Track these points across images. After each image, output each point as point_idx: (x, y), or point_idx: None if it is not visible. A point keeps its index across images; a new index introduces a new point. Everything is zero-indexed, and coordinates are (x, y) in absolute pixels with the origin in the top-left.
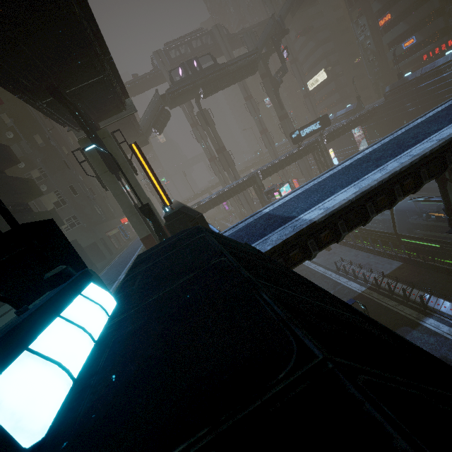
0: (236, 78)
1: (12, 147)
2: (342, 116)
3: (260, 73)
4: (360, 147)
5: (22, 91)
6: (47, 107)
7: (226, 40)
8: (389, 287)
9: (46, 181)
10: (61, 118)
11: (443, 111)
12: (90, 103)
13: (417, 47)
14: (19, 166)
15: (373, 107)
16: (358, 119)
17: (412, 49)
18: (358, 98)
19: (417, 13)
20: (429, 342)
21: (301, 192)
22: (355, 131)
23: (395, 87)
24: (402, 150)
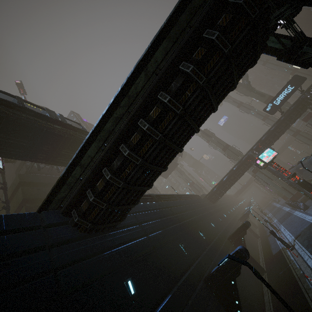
0: None
1: None
2: None
3: None
4: None
5: None
6: None
7: None
8: None
9: None
10: None
11: None
12: None
13: None
14: None
15: None
16: None
17: None
18: None
19: None
20: None
21: None
22: None
23: None
24: None
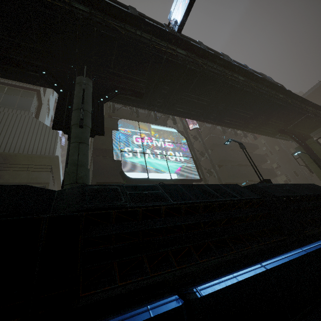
0: None
1: (264, 154)
2: None
3: None
4: None
5: (269, 135)
6: (279, 137)
7: None
8: None
9: (279, 169)
10: (286, 139)
11: None
12: (302, 127)
13: None
14: (267, 162)
15: None
16: None
17: None
18: None
19: None
20: None
21: None
22: None
23: None
24: None
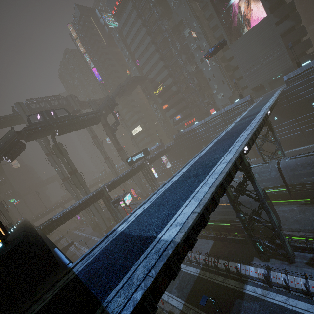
0: (85, 125)
1: None
2: (154, 149)
3: (102, 123)
4: (167, 166)
5: None
6: None
7: (77, 103)
8: (215, 264)
9: None
10: None
11: (214, 147)
12: None
13: (182, 119)
14: None
15: (170, 145)
16: (163, 151)
17: (180, 120)
18: (161, 140)
19: (178, 106)
20: (256, 309)
21: (149, 205)
22: (163, 157)
23: (178, 136)
24: (209, 169)
